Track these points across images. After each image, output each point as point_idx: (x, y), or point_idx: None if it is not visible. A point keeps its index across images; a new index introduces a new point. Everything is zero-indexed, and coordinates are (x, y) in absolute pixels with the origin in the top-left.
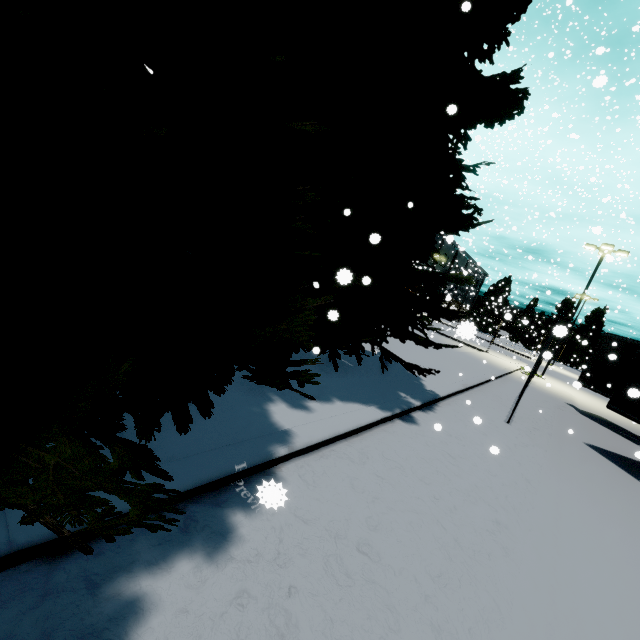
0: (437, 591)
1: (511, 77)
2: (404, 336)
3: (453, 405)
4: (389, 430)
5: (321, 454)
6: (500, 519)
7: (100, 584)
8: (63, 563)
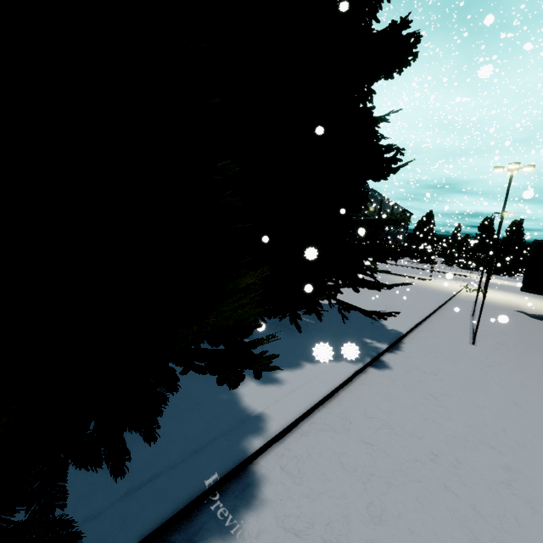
0: None
1: (400, 23)
2: (356, 285)
3: (417, 339)
4: (364, 382)
5: (301, 431)
6: (509, 463)
7: None
8: None
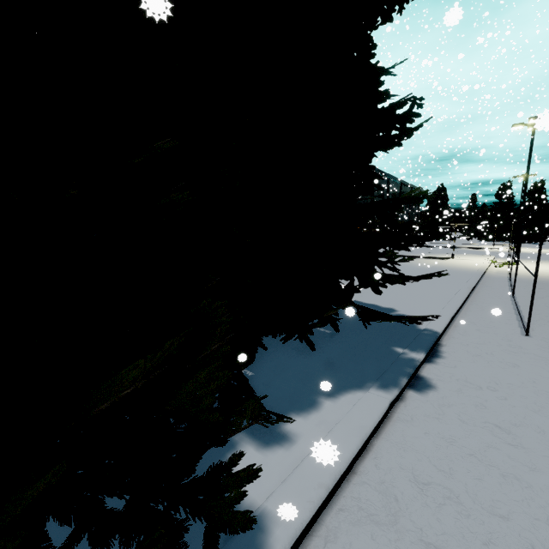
0: None
1: None
2: (377, 285)
3: (457, 337)
4: (404, 418)
5: (324, 532)
6: None
7: None
8: None
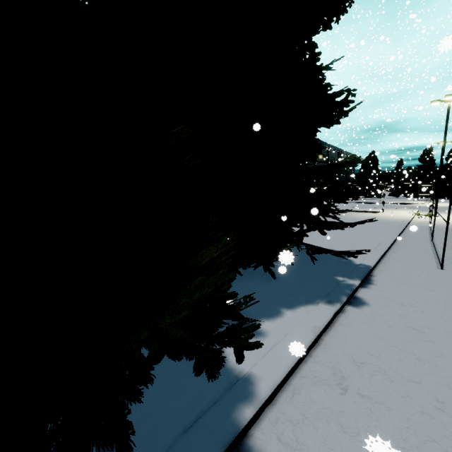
0: None
1: None
2: (322, 228)
3: (385, 270)
4: (345, 323)
5: (291, 389)
6: None
7: None
8: None
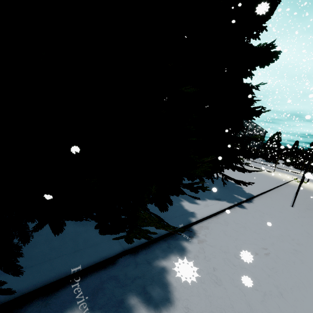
0: (273, 273)
1: (271, 47)
2: (234, 168)
3: (261, 199)
4: (234, 211)
5: (208, 221)
6: (296, 248)
7: (151, 262)
8: (137, 255)
